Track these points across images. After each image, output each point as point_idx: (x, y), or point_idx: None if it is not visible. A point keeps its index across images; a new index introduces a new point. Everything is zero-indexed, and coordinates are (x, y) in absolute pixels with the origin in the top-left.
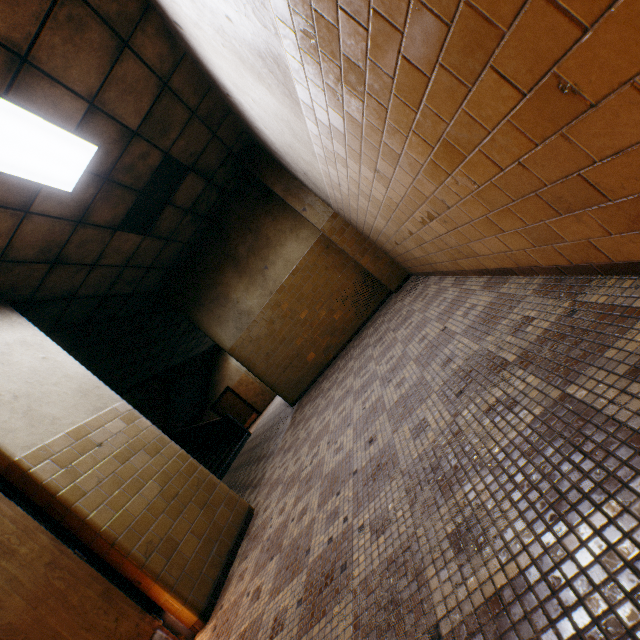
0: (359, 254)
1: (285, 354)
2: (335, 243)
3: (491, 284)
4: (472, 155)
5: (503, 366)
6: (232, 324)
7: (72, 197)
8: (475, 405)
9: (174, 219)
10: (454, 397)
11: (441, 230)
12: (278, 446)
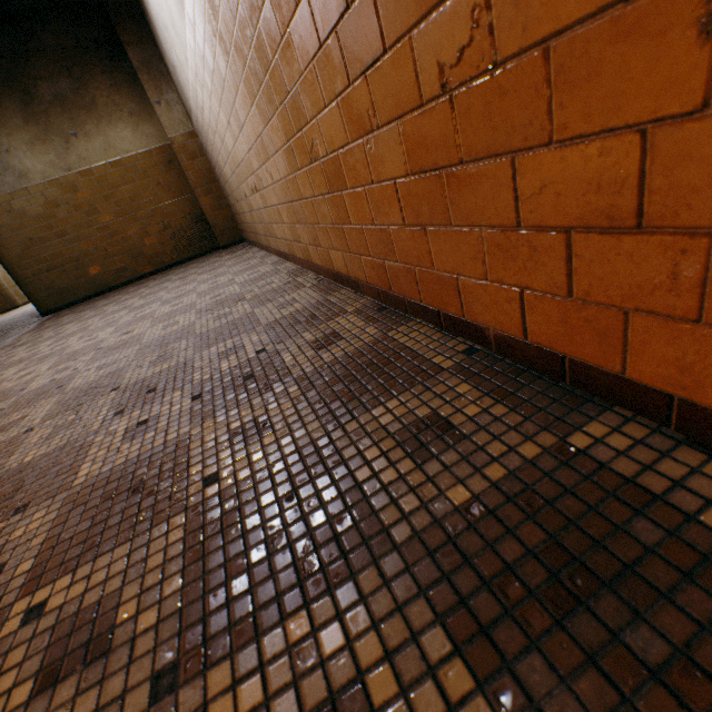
0: (203, 191)
1: (60, 251)
2: (181, 164)
3: (278, 263)
4: (272, 159)
5: (242, 300)
6: None
7: None
8: (213, 315)
9: None
10: (205, 312)
11: (261, 204)
12: (5, 344)
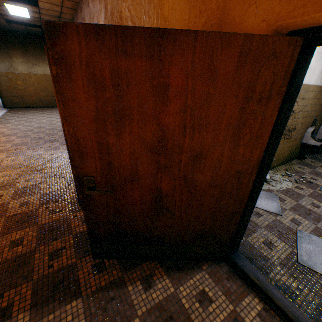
0: None
1: (18, 92)
2: None
3: None
4: None
5: None
6: (4, 66)
7: (9, 14)
8: None
9: (20, 27)
10: None
11: None
12: (2, 114)
